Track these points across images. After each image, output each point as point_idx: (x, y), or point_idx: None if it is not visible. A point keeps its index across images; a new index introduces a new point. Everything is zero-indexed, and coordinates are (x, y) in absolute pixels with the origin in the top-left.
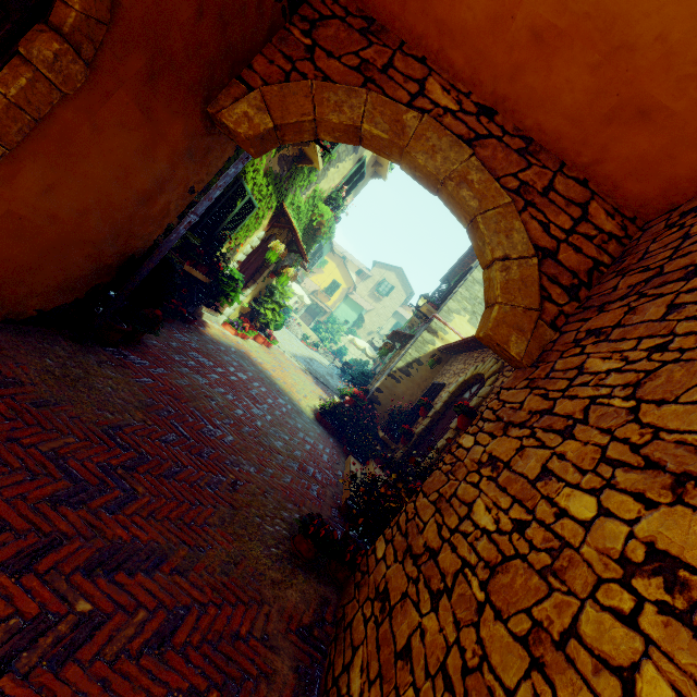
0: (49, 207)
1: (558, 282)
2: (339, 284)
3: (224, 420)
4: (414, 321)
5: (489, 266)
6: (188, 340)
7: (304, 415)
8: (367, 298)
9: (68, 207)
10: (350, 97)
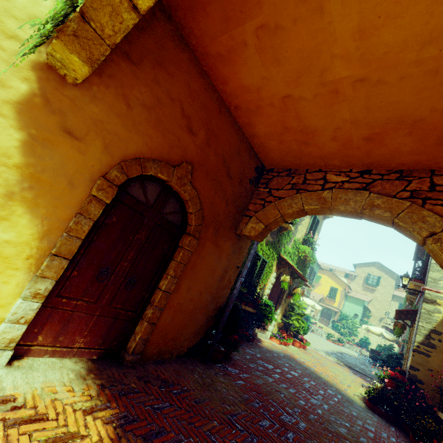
0: (189, 296)
1: None
2: (336, 289)
3: (293, 409)
4: (410, 298)
5: (424, 243)
6: (254, 352)
7: (355, 403)
8: (363, 292)
9: (195, 293)
10: (293, 200)
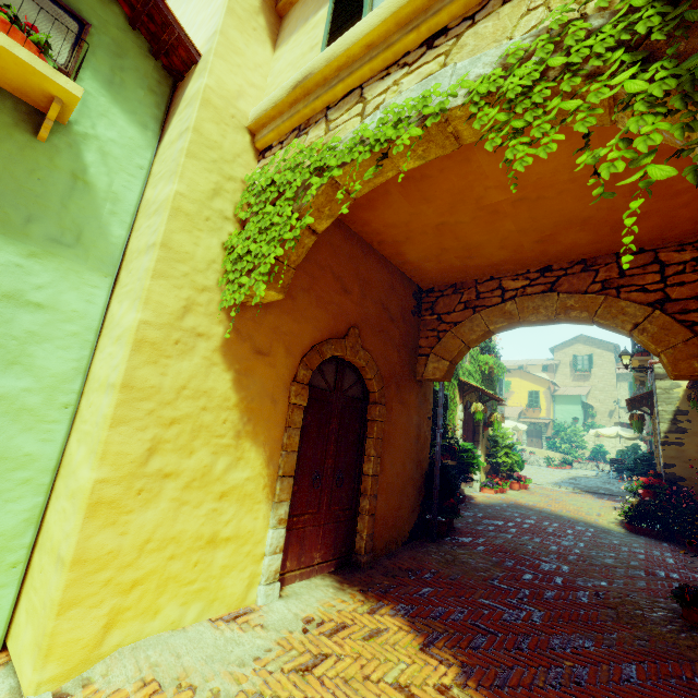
0: (394, 471)
1: (689, 311)
2: (536, 392)
3: (549, 557)
4: (639, 377)
5: (631, 335)
6: (473, 513)
7: (612, 532)
8: (574, 384)
9: (398, 466)
10: (473, 322)
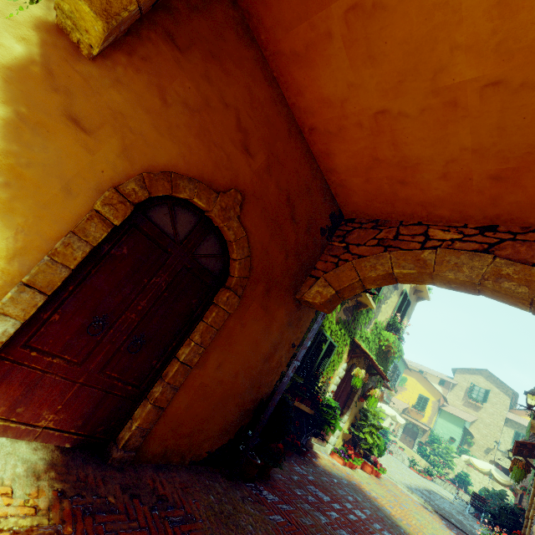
0: (219, 376)
1: None
2: (426, 398)
3: None
4: None
5: None
6: (305, 472)
7: None
8: (463, 408)
9: (228, 373)
10: (378, 260)
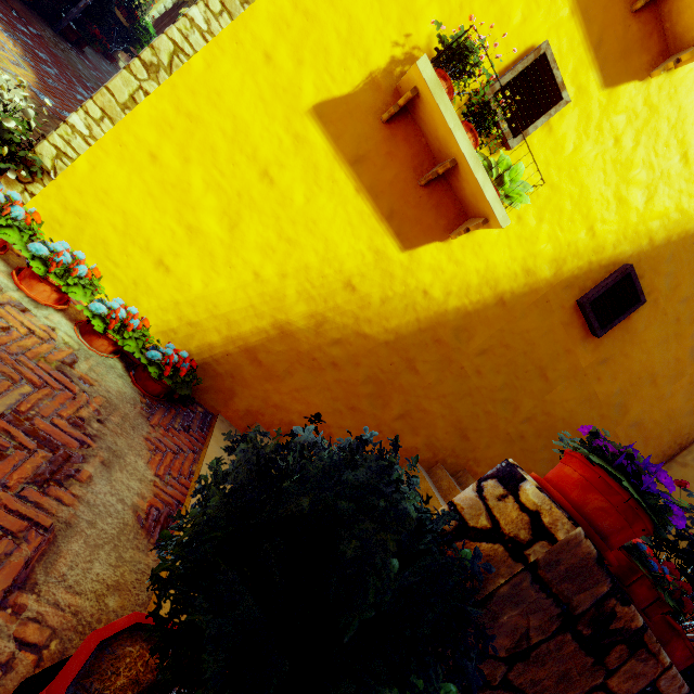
0: None
1: None
2: None
3: None
4: None
5: None
6: (112, 72)
7: None
8: None
9: None
10: None
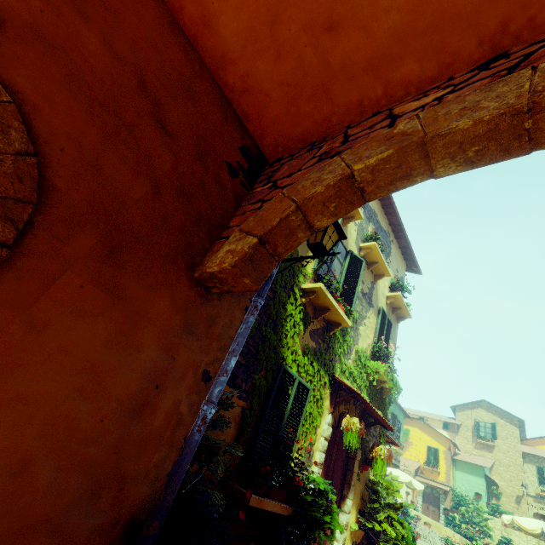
0: None
1: None
2: (435, 449)
3: None
4: None
5: None
6: None
7: None
8: (476, 452)
9: None
10: (323, 170)
